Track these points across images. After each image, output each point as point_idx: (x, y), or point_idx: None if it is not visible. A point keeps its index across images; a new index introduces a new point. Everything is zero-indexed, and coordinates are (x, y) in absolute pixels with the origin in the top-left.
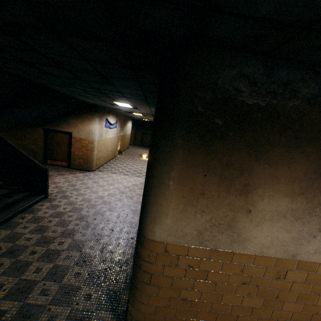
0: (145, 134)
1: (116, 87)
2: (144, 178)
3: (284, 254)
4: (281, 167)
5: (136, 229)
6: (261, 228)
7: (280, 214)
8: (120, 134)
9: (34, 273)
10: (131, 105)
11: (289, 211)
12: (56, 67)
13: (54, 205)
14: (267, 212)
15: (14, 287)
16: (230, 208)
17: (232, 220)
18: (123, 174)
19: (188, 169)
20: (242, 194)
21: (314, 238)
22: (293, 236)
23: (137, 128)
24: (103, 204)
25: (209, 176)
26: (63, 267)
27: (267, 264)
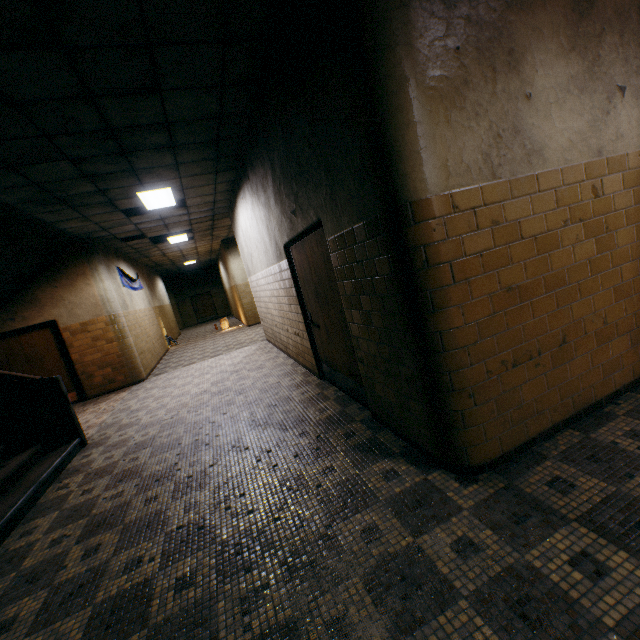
0: (199, 297)
1: (164, 100)
2: (256, 344)
3: (589, 154)
4: (537, 12)
5: (314, 385)
6: (551, 120)
7: (563, 90)
8: (154, 303)
9: (188, 513)
10: (176, 191)
11: (570, 82)
12: (39, 50)
13: (115, 443)
14: (548, 91)
15: (169, 546)
16: (506, 99)
17: (516, 119)
18: (210, 358)
19: (433, 44)
20: (511, 69)
21: (609, 117)
22: (587, 122)
23: (175, 292)
24: (218, 395)
25: (463, 49)
26: (238, 477)
27: (578, 179)
